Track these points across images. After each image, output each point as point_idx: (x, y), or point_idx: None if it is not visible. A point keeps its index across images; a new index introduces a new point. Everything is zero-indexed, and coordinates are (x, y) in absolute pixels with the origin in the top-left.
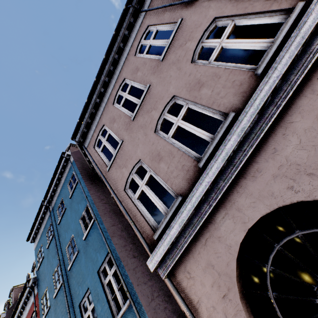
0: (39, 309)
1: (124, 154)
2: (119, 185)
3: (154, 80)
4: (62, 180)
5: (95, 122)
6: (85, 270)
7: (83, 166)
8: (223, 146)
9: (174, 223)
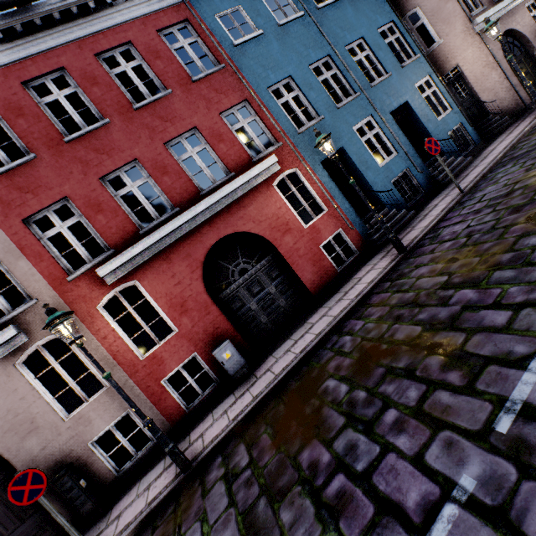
0: (209, 27)
1: None
2: None
3: None
4: None
5: None
6: (356, 21)
7: None
8: None
9: (490, 11)
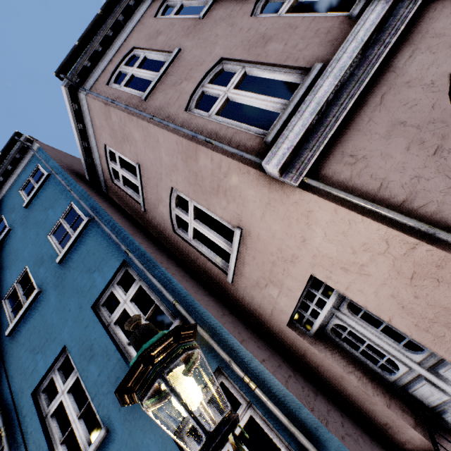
0: None
1: (184, 65)
2: (174, 108)
3: None
4: (7, 186)
5: (111, 51)
6: (58, 316)
7: (60, 159)
8: None
9: (323, 80)
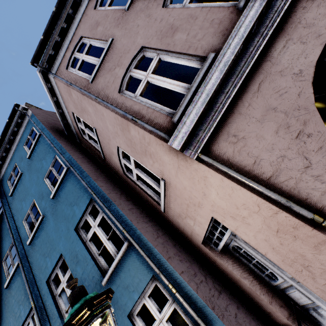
0: None
1: (116, 53)
2: (111, 90)
3: None
4: (16, 142)
5: (67, 40)
6: (55, 234)
7: (47, 121)
8: None
9: (212, 73)
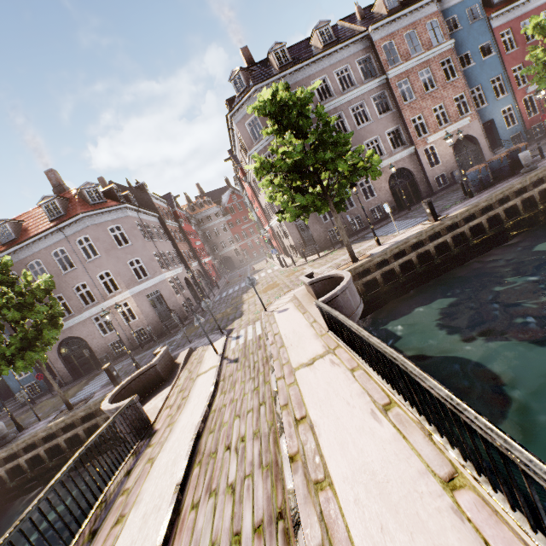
0: None
1: None
2: None
3: (57, 279)
4: None
5: None
6: None
7: None
8: (68, 322)
9: None
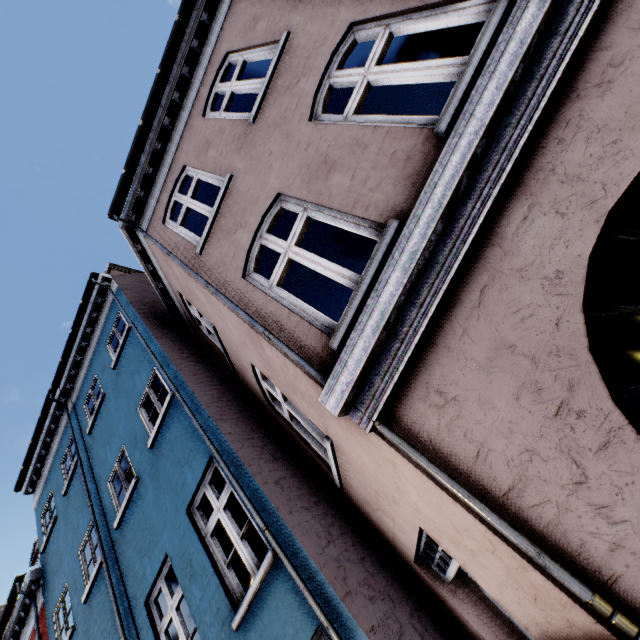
0: None
1: (237, 202)
2: (231, 271)
3: (298, 19)
4: (95, 338)
5: (162, 171)
6: (157, 515)
7: (142, 298)
8: (509, 30)
9: (389, 273)
